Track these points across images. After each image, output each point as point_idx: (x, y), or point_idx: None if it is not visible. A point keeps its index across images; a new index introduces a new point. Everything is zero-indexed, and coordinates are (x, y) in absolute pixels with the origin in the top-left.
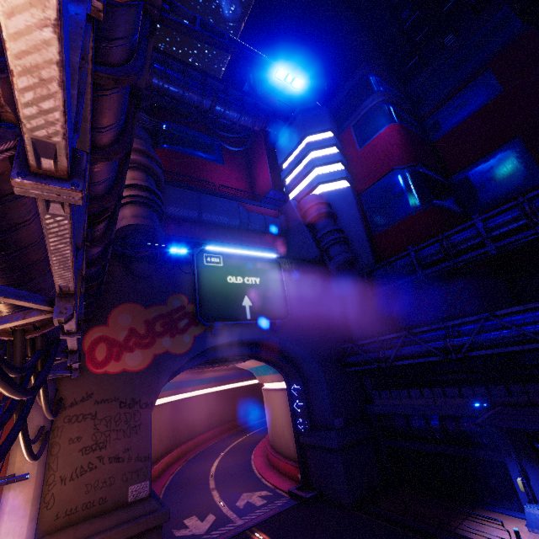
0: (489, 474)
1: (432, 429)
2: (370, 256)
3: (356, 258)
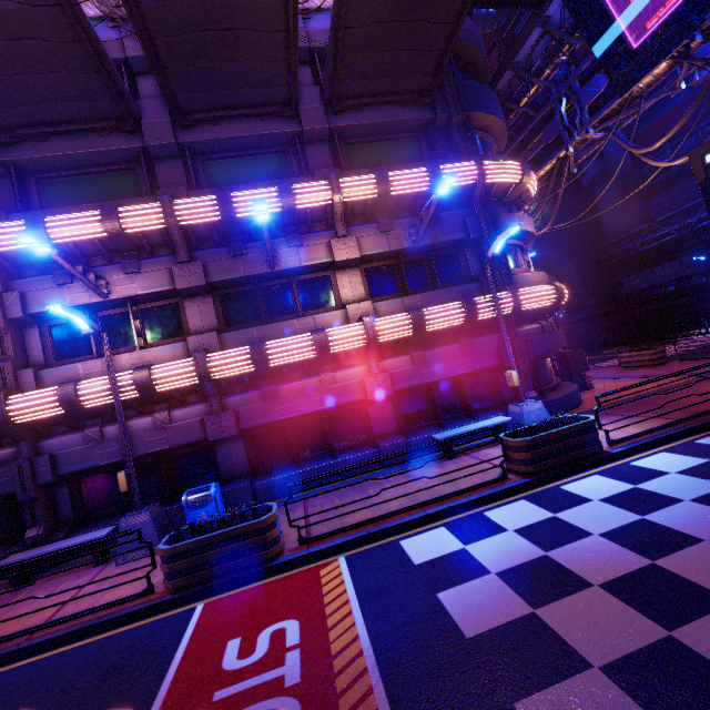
0: (708, 308)
1: (669, 292)
2: (628, 160)
3: (609, 169)
